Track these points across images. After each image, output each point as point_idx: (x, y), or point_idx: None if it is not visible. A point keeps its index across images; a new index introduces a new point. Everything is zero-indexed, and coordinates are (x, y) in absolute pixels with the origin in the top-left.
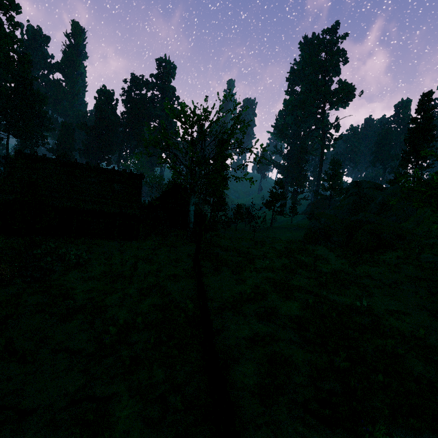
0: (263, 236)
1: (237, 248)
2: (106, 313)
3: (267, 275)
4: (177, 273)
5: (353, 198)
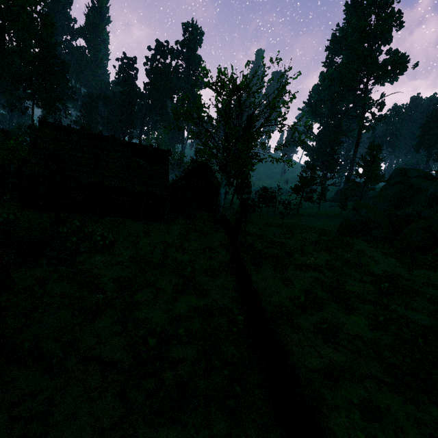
0: (291, 223)
1: (269, 237)
2: (139, 312)
3: (315, 275)
4: (213, 266)
5: (397, 187)
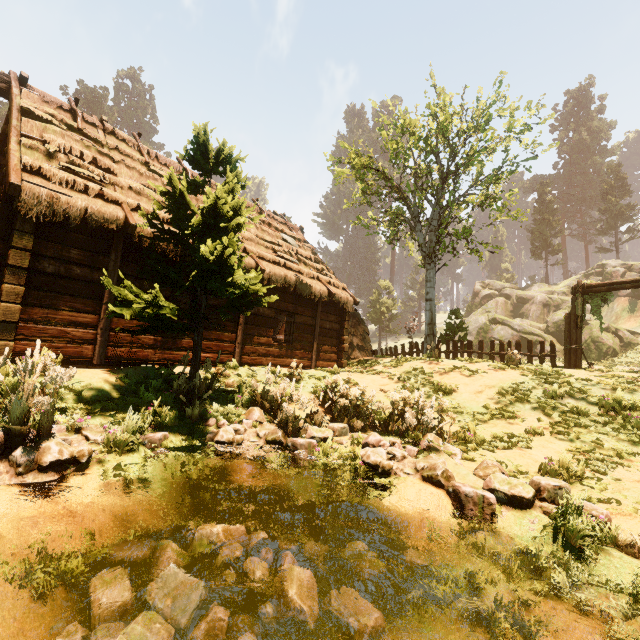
0: None
1: None
2: None
3: None
4: None
5: (499, 300)
